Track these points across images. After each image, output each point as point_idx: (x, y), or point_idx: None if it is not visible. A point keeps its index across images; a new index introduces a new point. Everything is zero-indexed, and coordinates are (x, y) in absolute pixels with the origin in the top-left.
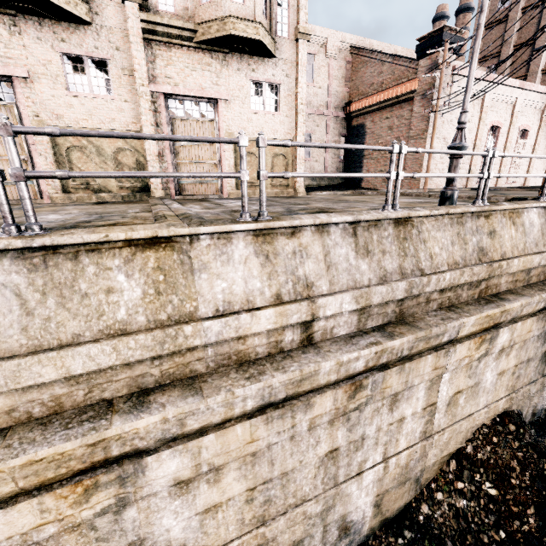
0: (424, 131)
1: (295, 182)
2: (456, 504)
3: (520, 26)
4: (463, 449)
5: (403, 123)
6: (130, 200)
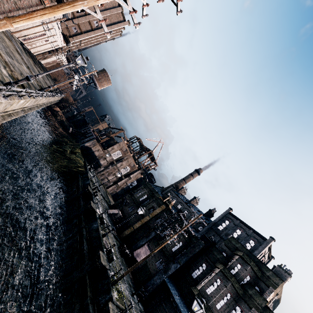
0: None
1: None
2: None
3: None
4: None
5: (29, 0)
6: None
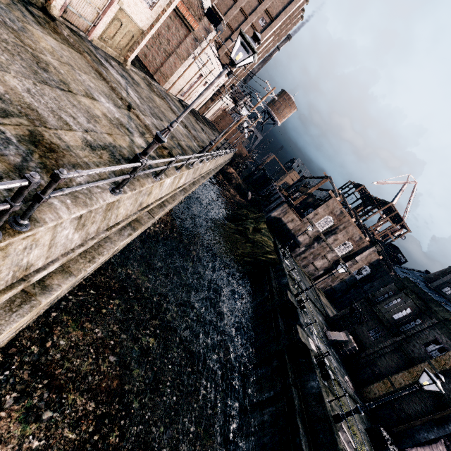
0: (184, 59)
1: (129, 56)
2: (157, 229)
3: (236, 15)
4: (162, 216)
5: (177, 36)
6: (30, 2)
